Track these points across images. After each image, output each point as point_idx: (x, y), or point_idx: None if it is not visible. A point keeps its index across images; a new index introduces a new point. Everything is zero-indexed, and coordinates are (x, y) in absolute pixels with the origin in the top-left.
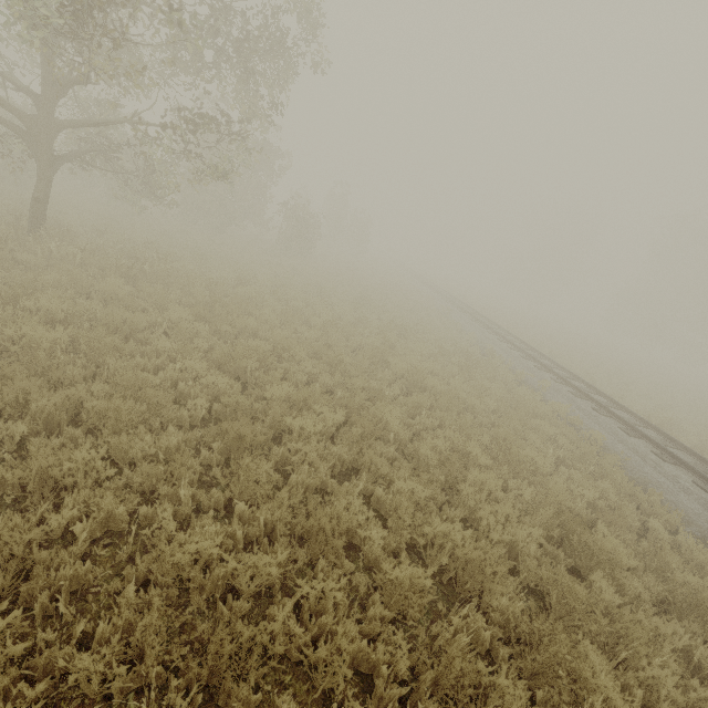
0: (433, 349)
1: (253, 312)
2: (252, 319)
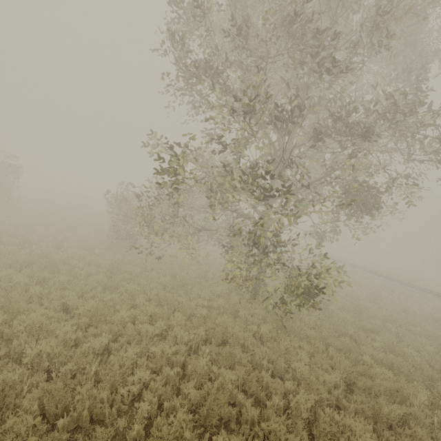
0: (383, 292)
1: (363, 306)
2: (388, 313)
